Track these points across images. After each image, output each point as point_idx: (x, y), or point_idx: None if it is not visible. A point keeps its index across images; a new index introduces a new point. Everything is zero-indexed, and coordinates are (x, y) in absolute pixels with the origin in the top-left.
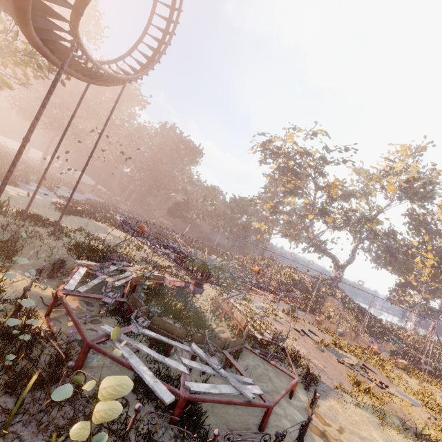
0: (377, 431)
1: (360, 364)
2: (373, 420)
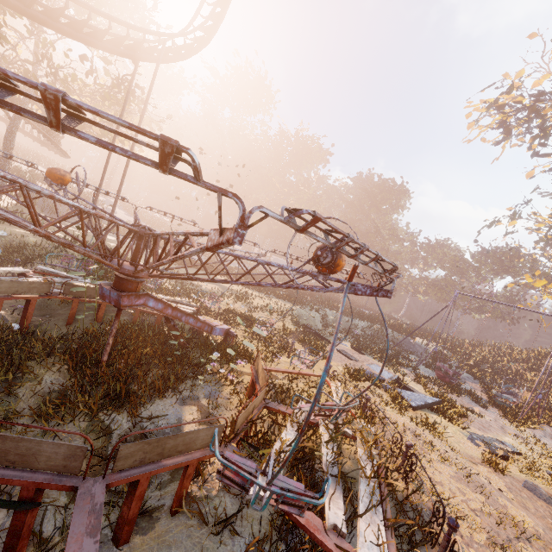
0: None
1: None
2: None
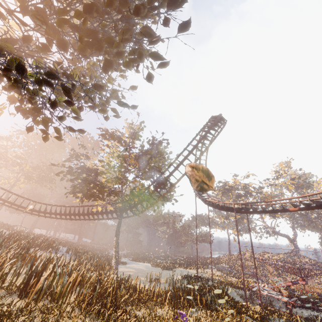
0: None
1: None
2: None
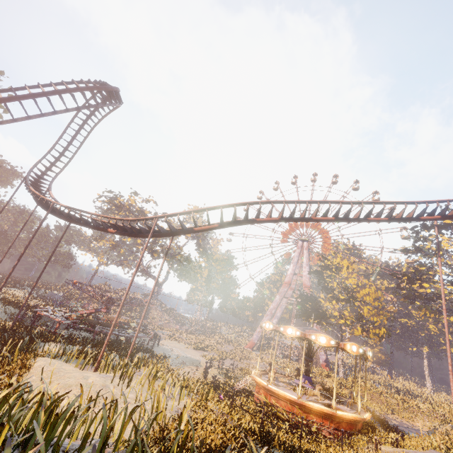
0: (178, 343)
1: (171, 334)
2: (177, 342)
